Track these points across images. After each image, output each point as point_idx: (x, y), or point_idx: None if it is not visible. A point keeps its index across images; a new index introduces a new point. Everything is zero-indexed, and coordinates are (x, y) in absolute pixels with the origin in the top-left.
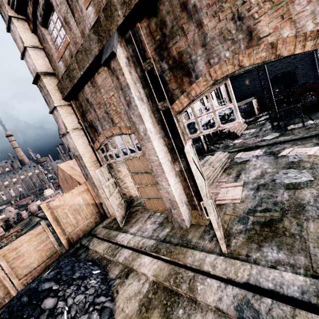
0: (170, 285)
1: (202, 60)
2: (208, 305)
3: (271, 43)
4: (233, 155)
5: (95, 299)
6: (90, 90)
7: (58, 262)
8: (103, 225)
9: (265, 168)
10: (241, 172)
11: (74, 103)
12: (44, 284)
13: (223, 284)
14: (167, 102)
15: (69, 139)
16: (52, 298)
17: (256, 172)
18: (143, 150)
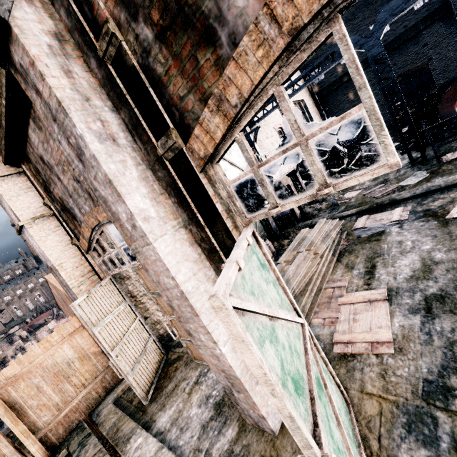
0: None
1: None
2: None
3: None
4: (350, 223)
5: None
6: (38, 137)
7: None
8: (117, 394)
9: (429, 251)
10: (375, 262)
11: (27, 169)
12: None
13: None
14: (173, 137)
15: (30, 239)
16: None
17: (409, 260)
18: (142, 262)
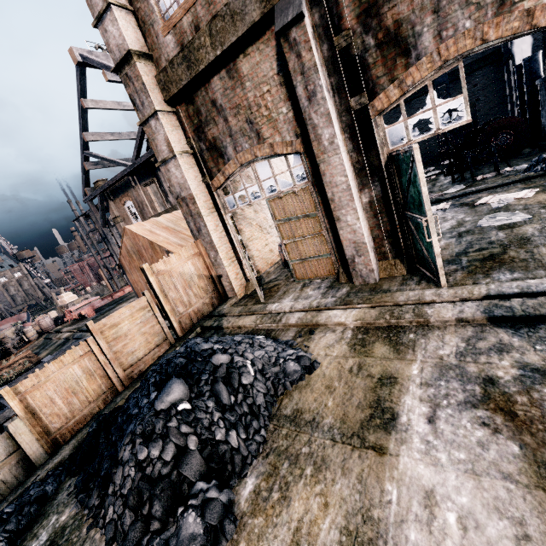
0: (386, 321)
1: (430, 33)
2: (445, 323)
3: (528, 10)
4: None
5: (281, 354)
6: (223, 85)
7: (185, 342)
8: (227, 305)
9: (462, 218)
10: None
11: (182, 110)
12: (201, 344)
13: (458, 303)
14: (366, 97)
15: (173, 170)
16: (223, 354)
17: (449, 223)
18: (323, 169)
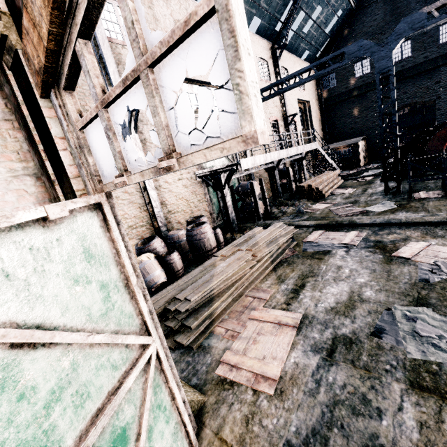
0: None
1: None
2: None
3: None
4: (304, 234)
5: None
6: None
7: None
8: None
9: (361, 285)
10: (306, 282)
11: None
12: None
13: None
14: None
15: None
16: None
17: (338, 290)
18: None
